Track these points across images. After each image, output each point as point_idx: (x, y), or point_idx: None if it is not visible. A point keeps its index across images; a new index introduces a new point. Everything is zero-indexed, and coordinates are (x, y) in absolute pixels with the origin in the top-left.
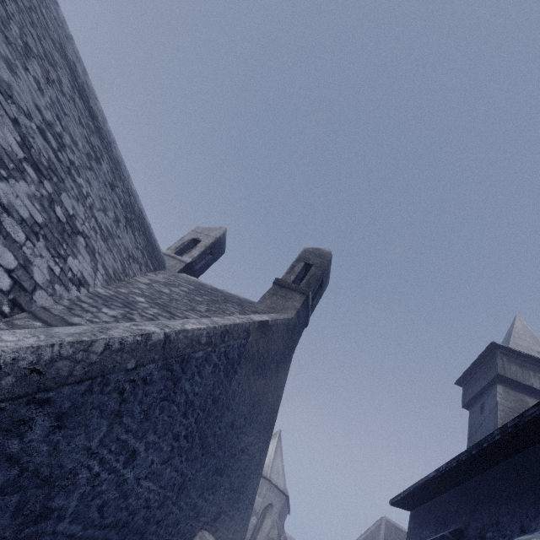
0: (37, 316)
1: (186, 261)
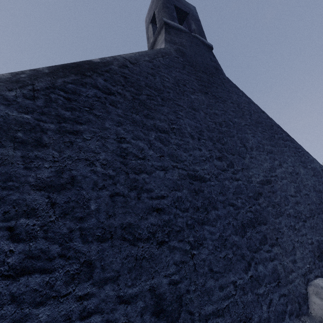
0: None
1: None
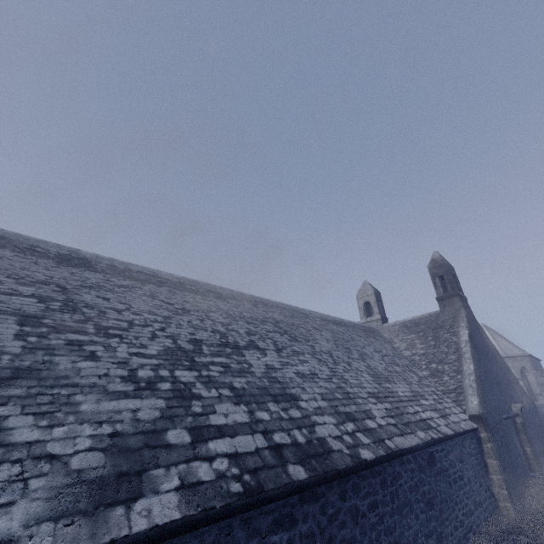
0: (448, 393)
1: (379, 318)
